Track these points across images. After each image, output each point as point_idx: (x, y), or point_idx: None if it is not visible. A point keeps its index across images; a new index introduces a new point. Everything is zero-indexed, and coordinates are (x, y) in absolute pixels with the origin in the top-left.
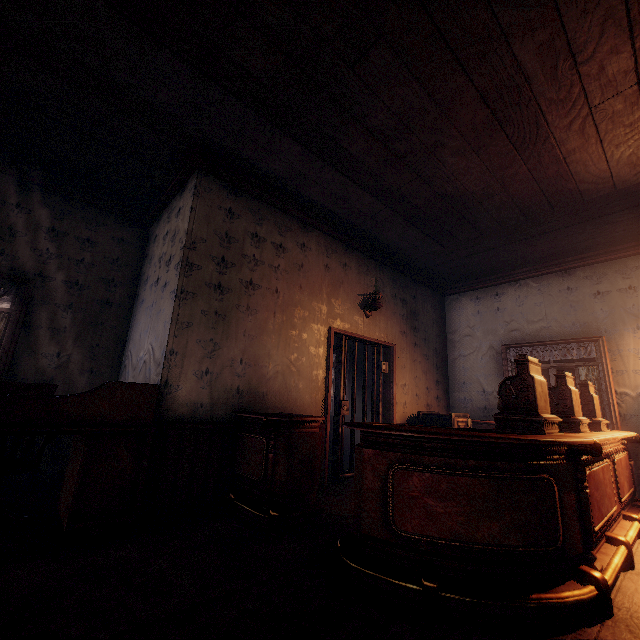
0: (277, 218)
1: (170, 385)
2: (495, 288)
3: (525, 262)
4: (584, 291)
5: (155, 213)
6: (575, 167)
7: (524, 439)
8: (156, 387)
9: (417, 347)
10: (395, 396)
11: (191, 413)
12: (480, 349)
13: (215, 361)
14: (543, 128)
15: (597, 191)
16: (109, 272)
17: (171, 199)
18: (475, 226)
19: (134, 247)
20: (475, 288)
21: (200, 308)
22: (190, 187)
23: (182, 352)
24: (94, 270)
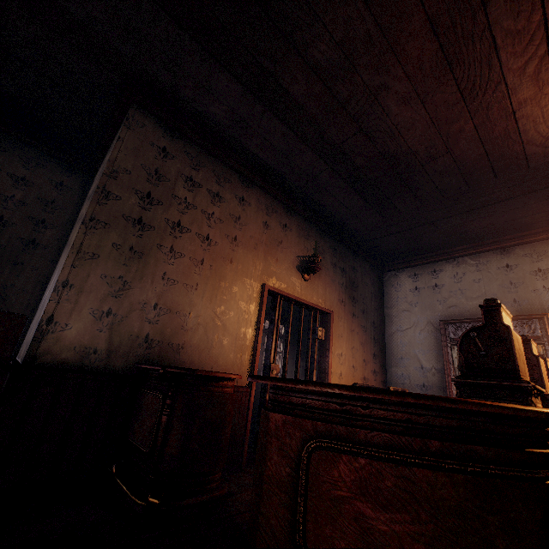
0: (216, 168)
1: (55, 322)
2: (433, 265)
3: (463, 239)
4: (524, 268)
5: (97, 159)
6: (525, 123)
7: (523, 409)
8: (23, 318)
9: (355, 317)
10: (330, 365)
11: (79, 359)
12: (418, 324)
13: (122, 302)
14: (496, 69)
15: (544, 156)
16: (41, 213)
17: (110, 142)
18: (416, 194)
19: (73, 193)
20: (413, 265)
21: (112, 240)
22: (123, 121)
23: (79, 286)
24: (24, 208)
